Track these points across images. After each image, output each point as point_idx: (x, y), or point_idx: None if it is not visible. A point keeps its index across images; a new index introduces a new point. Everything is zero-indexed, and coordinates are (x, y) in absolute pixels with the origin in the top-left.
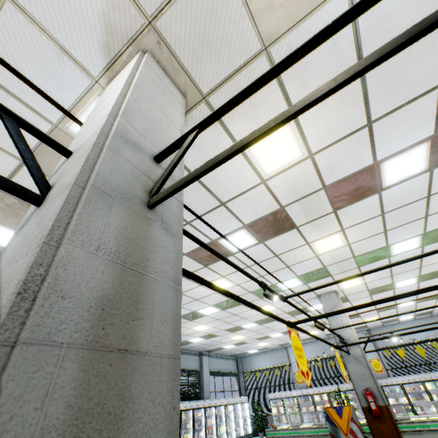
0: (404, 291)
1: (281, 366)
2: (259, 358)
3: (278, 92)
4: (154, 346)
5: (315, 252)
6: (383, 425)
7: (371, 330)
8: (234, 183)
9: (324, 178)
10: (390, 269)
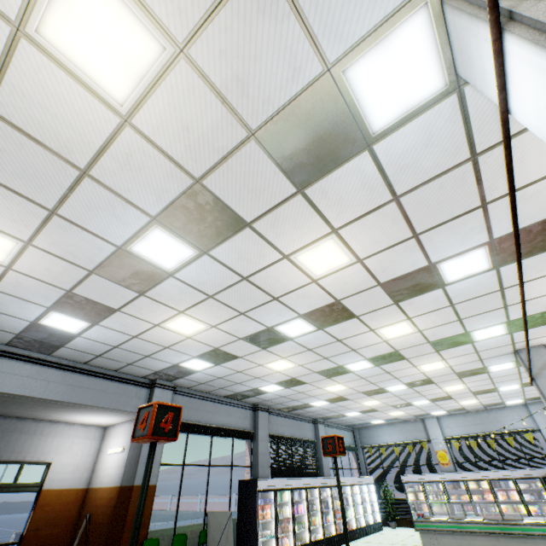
0: None
1: (415, 442)
2: (384, 430)
3: None
4: None
5: None
6: None
7: None
8: (524, 168)
9: None
10: None
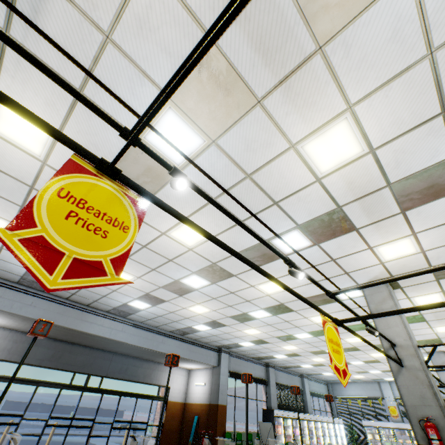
0: None
1: (373, 398)
2: (350, 387)
3: (437, 287)
4: None
5: (435, 331)
6: None
7: None
8: None
9: None
10: None
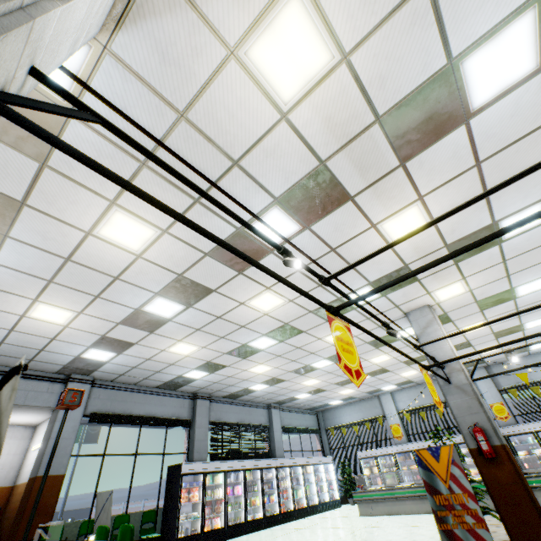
0: (531, 302)
1: (373, 419)
2: (345, 411)
3: None
4: None
5: (388, 240)
6: (500, 470)
7: (490, 366)
8: (242, 123)
9: (374, 101)
10: (504, 264)
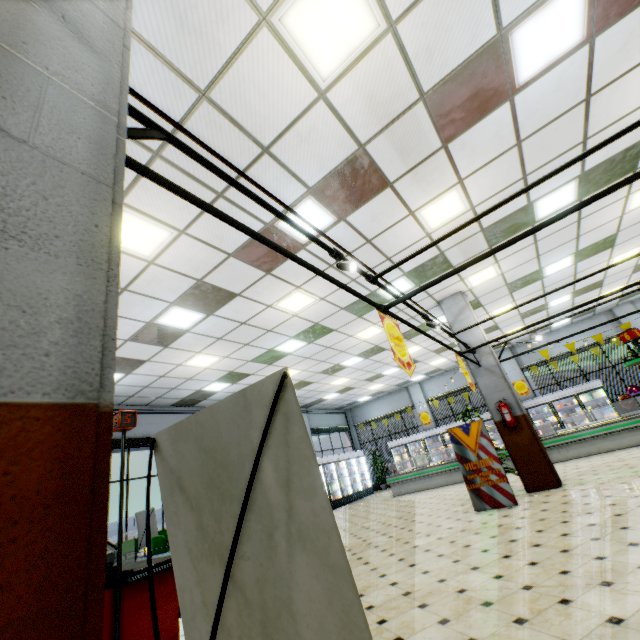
0: (557, 281)
1: (402, 410)
2: (374, 406)
3: None
4: (45, 146)
5: (425, 228)
6: (520, 435)
7: (515, 347)
8: (274, 103)
9: (419, 76)
10: (535, 245)
